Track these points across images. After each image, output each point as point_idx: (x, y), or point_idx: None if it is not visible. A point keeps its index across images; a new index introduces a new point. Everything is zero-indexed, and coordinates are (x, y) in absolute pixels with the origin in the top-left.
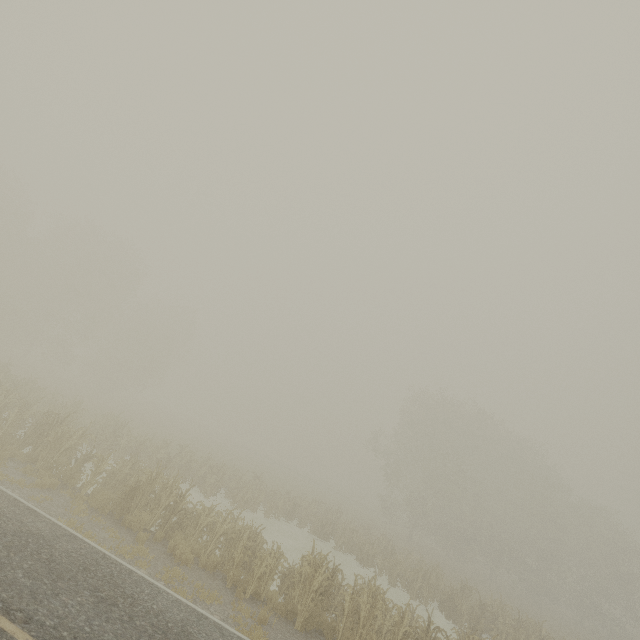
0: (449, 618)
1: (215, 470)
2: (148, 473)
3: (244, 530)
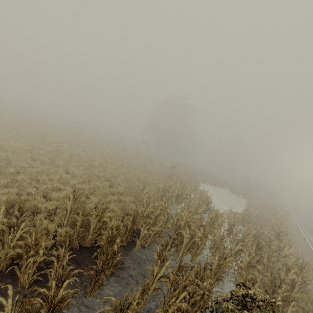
0: (221, 188)
1: (191, 181)
2: (283, 223)
3: (270, 214)
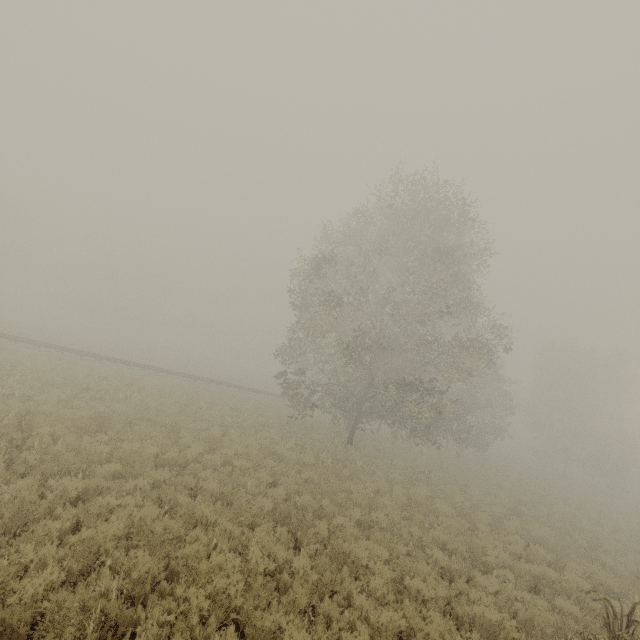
0: None
1: None
2: None
3: None
